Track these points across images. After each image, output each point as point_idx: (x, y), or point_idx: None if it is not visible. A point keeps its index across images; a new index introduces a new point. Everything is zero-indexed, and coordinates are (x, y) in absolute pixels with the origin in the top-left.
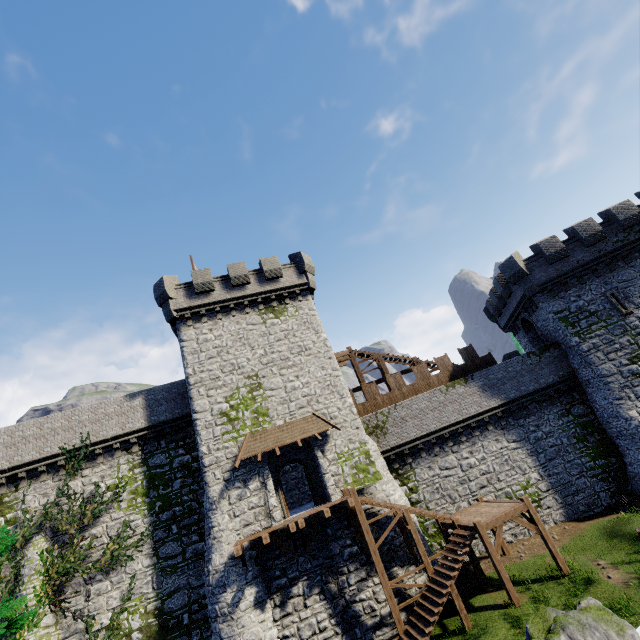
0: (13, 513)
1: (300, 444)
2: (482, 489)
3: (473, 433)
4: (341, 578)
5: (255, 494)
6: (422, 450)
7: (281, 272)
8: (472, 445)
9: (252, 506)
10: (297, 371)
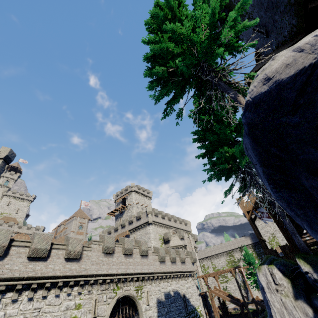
0: (234, 257)
1: None
2: None
3: None
4: None
5: None
6: None
7: None
8: None
9: None
10: None
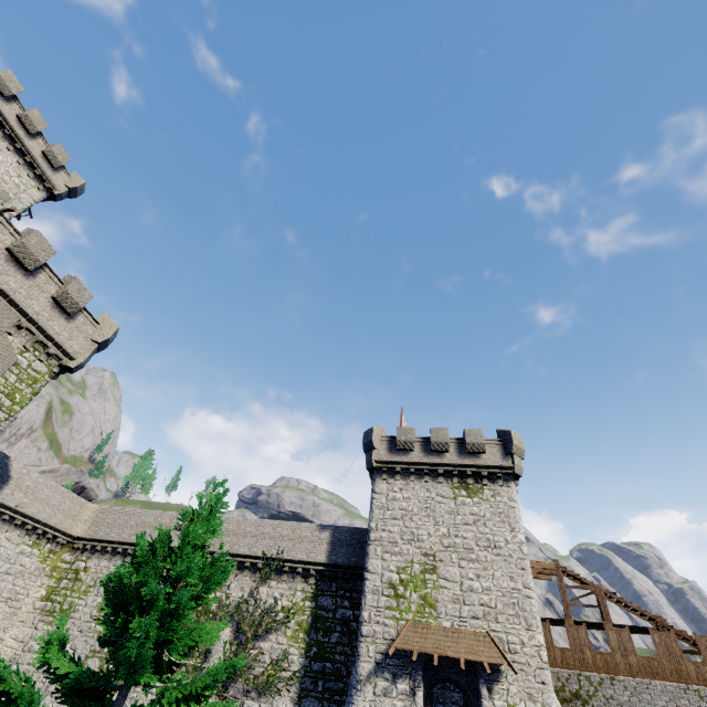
0: (220, 593)
1: (462, 665)
2: None
3: None
4: None
5: (401, 698)
6: None
7: (484, 448)
8: None
9: None
10: (479, 569)
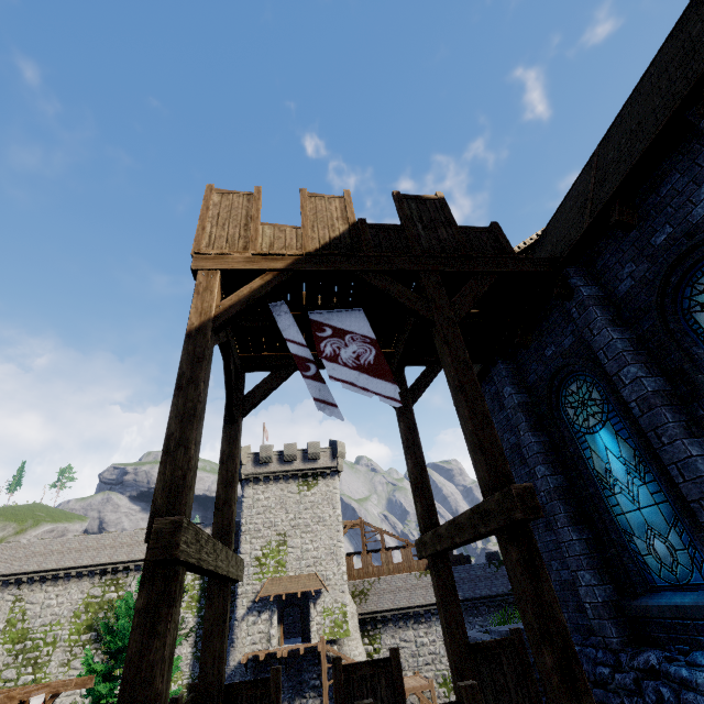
0: (123, 592)
1: (300, 595)
2: (426, 665)
3: (432, 617)
4: (303, 700)
5: (264, 623)
6: (390, 620)
7: (320, 455)
8: (428, 627)
9: (260, 631)
10: (313, 536)
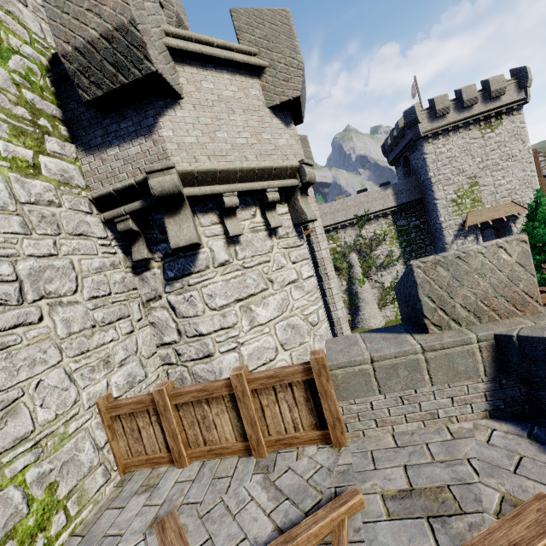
0: (339, 243)
1: (505, 219)
2: None
3: None
4: None
5: (470, 243)
6: None
7: (505, 91)
8: None
9: None
10: (504, 173)
